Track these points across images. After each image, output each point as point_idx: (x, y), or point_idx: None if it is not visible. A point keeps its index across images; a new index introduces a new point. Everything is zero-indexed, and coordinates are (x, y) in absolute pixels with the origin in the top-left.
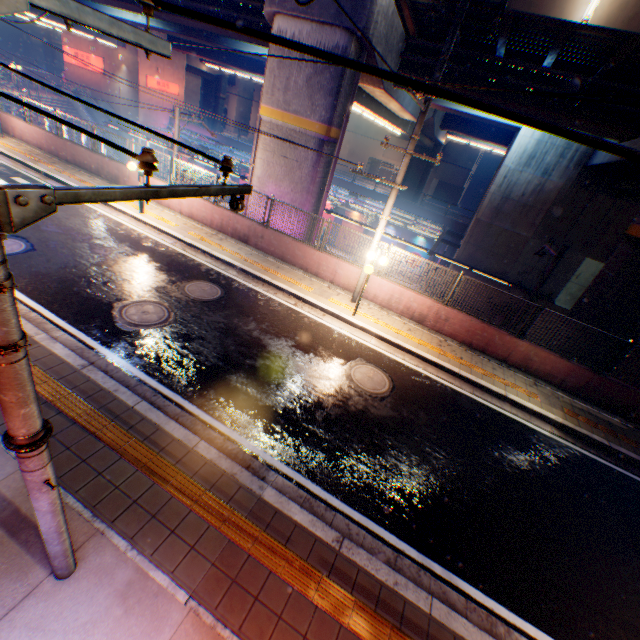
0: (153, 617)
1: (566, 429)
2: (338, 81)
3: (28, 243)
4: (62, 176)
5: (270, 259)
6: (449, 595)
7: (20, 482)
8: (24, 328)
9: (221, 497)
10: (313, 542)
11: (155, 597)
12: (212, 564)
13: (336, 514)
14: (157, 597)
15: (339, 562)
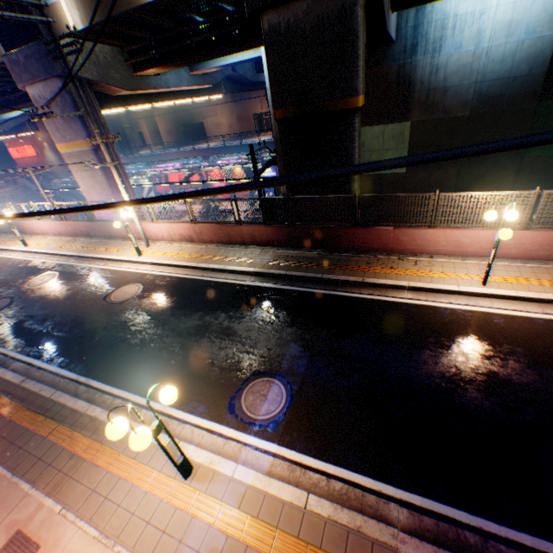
0: None
1: (261, 274)
2: (76, 109)
3: None
4: None
5: (104, 241)
6: (80, 389)
7: None
8: None
9: None
10: (9, 385)
11: None
12: None
13: (41, 371)
14: None
15: (17, 389)
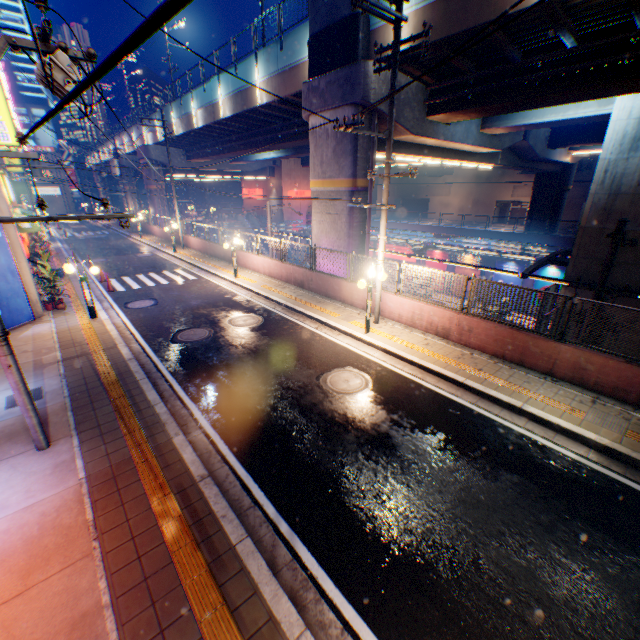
0: (61, 479)
1: (616, 455)
2: (353, 143)
3: (156, 301)
4: (202, 264)
5: (317, 297)
6: (277, 549)
7: (58, 407)
8: (117, 340)
9: (147, 433)
10: (183, 472)
11: (70, 471)
12: (111, 465)
13: (225, 466)
14: (71, 471)
15: (191, 489)
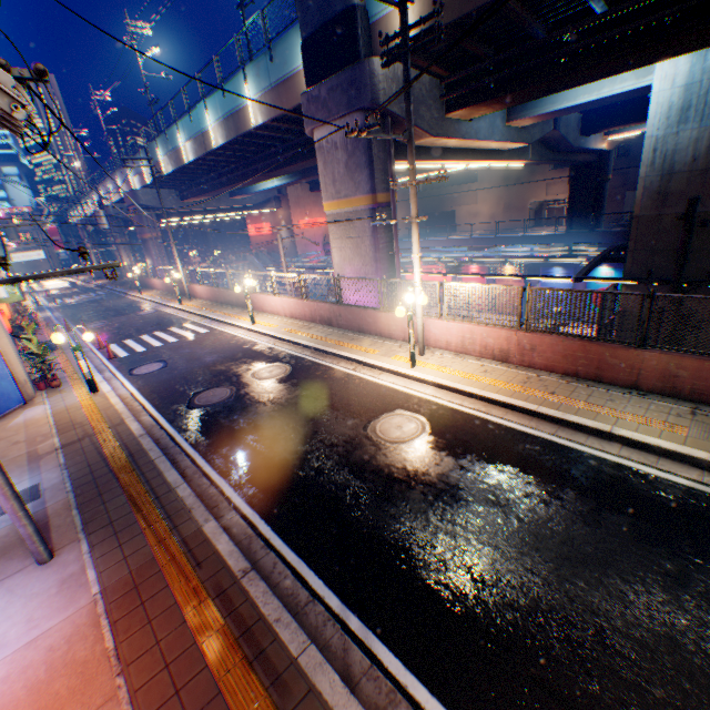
0: (70, 599)
1: None
2: (367, 154)
3: (165, 363)
4: (213, 314)
5: (348, 334)
6: (350, 654)
7: (61, 505)
8: (124, 415)
9: (170, 524)
10: (220, 568)
11: (80, 586)
12: (130, 571)
13: (270, 552)
14: (81, 586)
15: (232, 589)
